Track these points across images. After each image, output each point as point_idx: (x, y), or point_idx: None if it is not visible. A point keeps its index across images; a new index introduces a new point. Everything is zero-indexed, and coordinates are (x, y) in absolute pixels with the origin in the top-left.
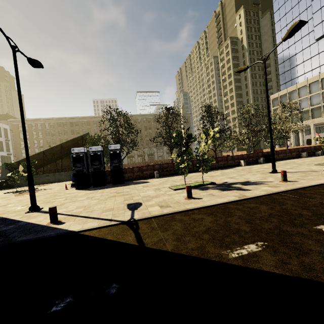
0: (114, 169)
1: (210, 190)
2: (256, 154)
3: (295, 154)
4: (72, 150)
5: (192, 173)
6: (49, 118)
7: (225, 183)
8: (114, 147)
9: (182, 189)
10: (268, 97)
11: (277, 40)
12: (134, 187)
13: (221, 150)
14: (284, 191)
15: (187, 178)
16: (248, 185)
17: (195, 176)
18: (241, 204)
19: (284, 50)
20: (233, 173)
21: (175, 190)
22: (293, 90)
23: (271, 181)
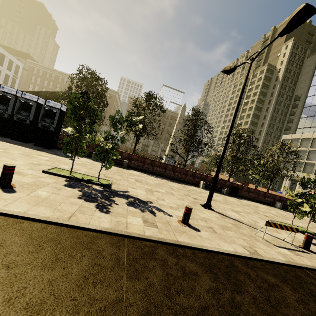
0: (42, 129)
1: (74, 189)
2: (223, 181)
3: (269, 200)
4: (2, 87)
5: (136, 171)
6: (64, 73)
7: (120, 192)
8: (54, 104)
9: (55, 175)
10: (237, 110)
11: (312, 82)
12: (34, 153)
13: (209, 168)
14: (140, 237)
15: (113, 171)
16: (134, 206)
17: (127, 173)
18: (12, 228)
19: (315, 95)
20: (167, 188)
21: (44, 171)
22: (308, 138)
23: (170, 215)
